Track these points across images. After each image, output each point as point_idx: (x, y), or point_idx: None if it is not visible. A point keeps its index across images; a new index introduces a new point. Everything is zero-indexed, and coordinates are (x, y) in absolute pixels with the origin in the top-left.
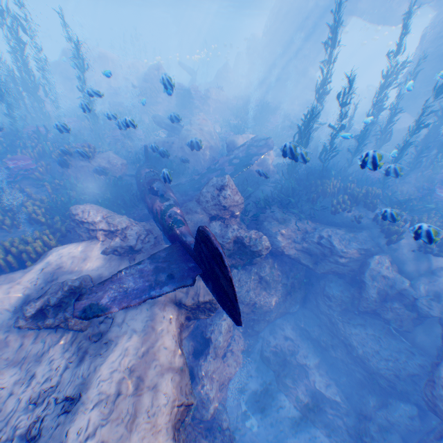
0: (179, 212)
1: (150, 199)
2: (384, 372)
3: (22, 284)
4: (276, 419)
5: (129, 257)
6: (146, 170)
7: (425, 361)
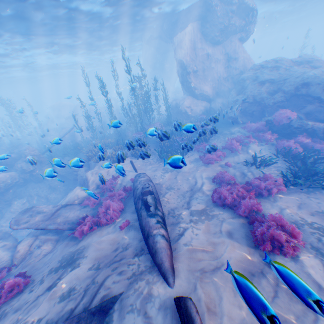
0: None
1: None
2: None
3: None
4: None
5: None
6: None
7: None
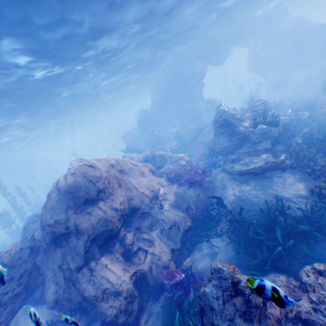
0: None
1: None
2: None
3: None
4: None
5: None
6: None
7: None
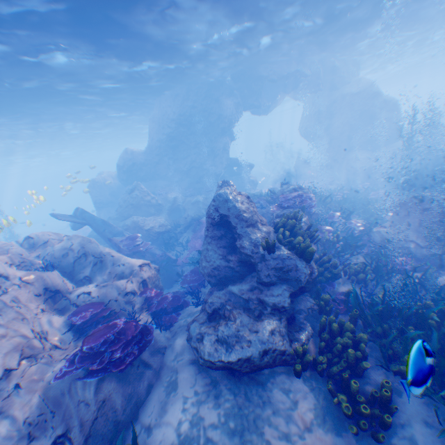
0: None
1: None
2: None
3: None
4: None
5: None
6: None
7: None
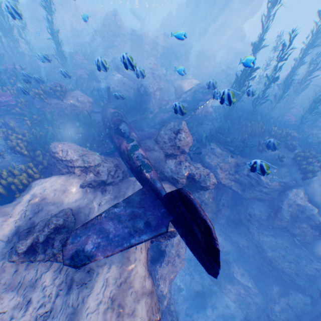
0: (144, 154)
1: (117, 138)
2: (287, 271)
3: (13, 216)
4: (199, 288)
5: (101, 189)
6: (110, 110)
7: (320, 266)
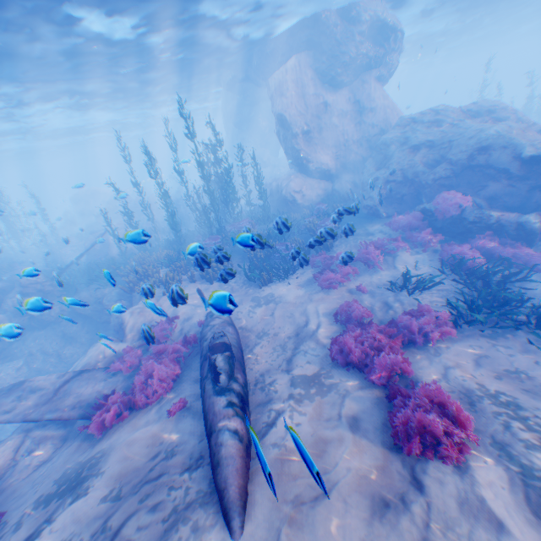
0: None
1: None
2: None
3: None
4: None
5: None
6: None
7: None
